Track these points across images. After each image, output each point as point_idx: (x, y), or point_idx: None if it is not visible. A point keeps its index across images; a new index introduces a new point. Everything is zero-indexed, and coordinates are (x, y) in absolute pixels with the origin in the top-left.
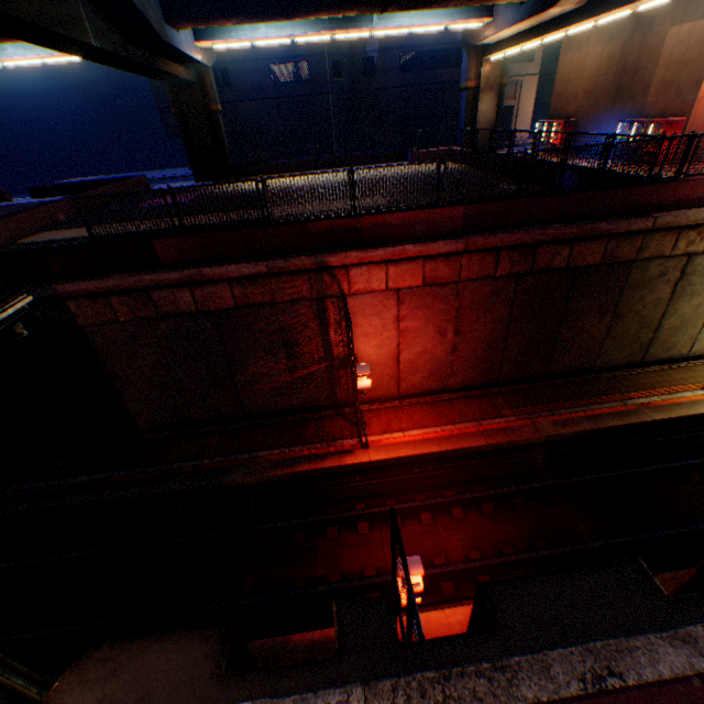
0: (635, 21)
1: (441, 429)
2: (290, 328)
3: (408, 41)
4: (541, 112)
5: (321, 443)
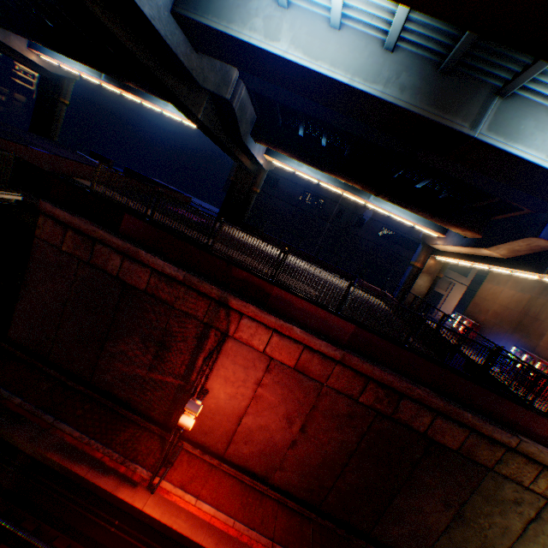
0: (542, 288)
1: (233, 523)
2: (173, 332)
3: (390, 223)
4: (462, 310)
5: (120, 454)
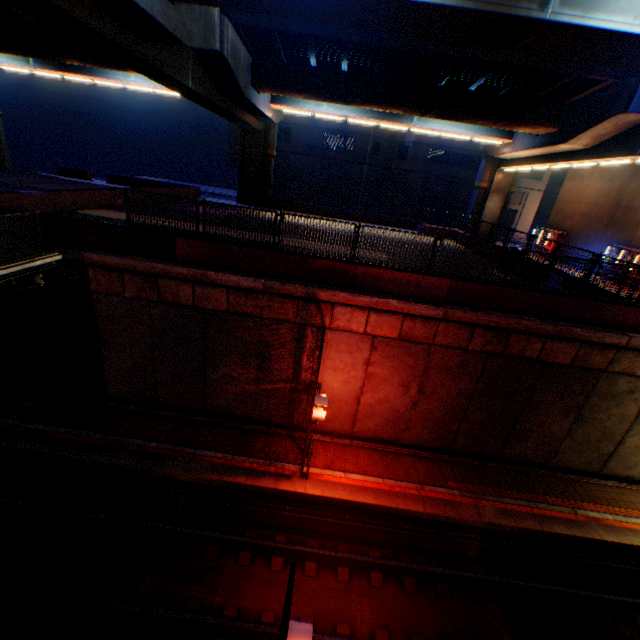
0: (633, 170)
1: (383, 481)
2: (269, 342)
3: (439, 141)
4: (541, 221)
5: (264, 460)
